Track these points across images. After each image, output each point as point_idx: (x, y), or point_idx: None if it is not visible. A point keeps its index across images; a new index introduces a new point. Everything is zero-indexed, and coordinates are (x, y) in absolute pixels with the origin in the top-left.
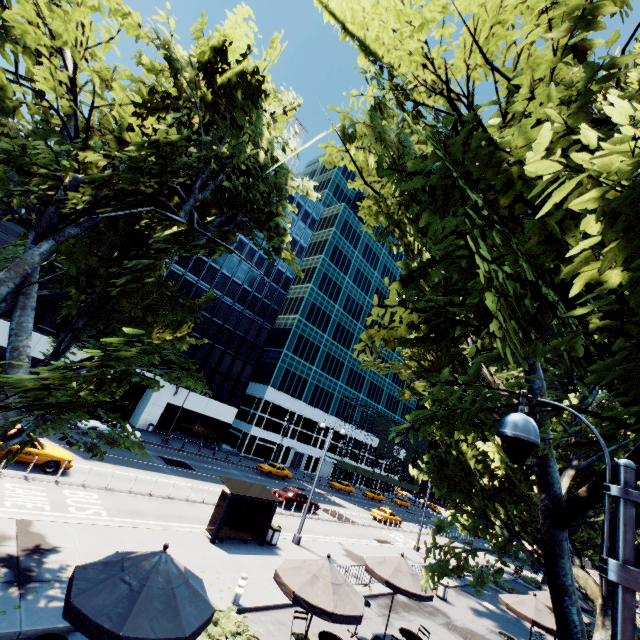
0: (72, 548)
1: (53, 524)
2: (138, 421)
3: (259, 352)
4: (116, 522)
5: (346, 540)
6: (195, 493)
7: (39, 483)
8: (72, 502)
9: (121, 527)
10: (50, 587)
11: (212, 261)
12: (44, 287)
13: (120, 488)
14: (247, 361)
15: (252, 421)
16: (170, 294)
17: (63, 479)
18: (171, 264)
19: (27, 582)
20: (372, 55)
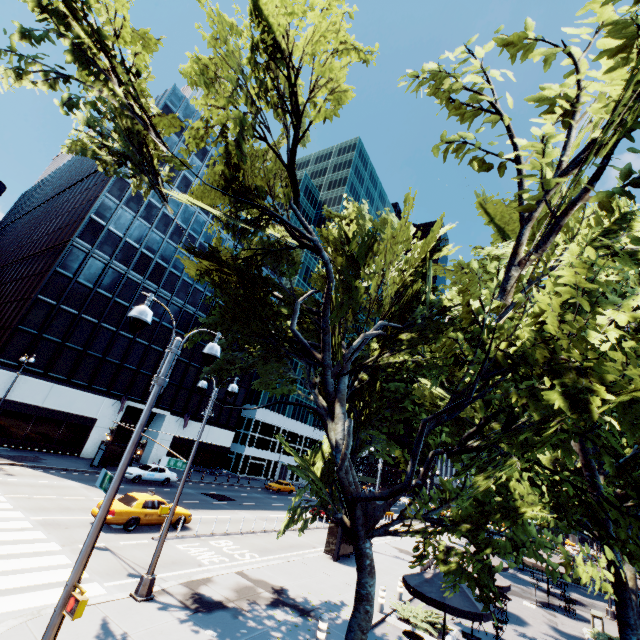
0: (288, 585)
1: (254, 571)
2: (148, 459)
3: (250, 375)
4: (276, 560)
5: (383, 539)
6: (268, 523)
7: (189, 540)
8: (229, 551)
9: (283, 563)
10: (320, 613)
11: (207, 291)
12: (52, 333)
13: (230, 531)
14: (240, 385)
15: (244, 441)
16: (172, 327)
17: (193, 532)
18: (172, 297)
19: (307, 613)
20: (503, 235)
